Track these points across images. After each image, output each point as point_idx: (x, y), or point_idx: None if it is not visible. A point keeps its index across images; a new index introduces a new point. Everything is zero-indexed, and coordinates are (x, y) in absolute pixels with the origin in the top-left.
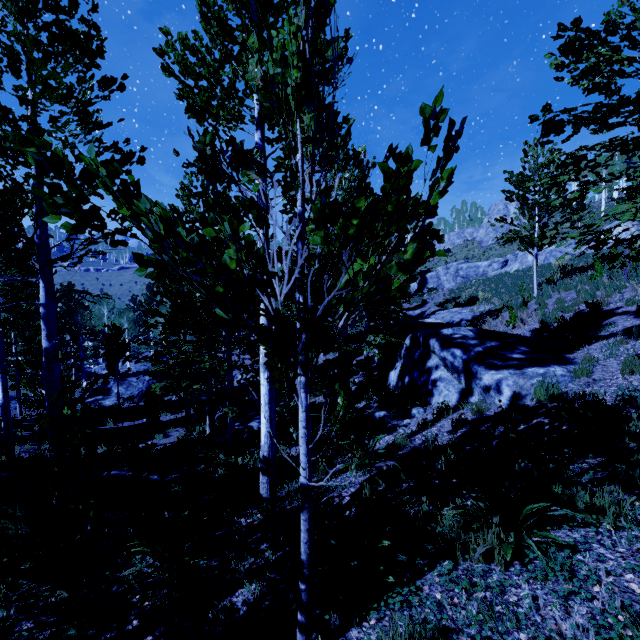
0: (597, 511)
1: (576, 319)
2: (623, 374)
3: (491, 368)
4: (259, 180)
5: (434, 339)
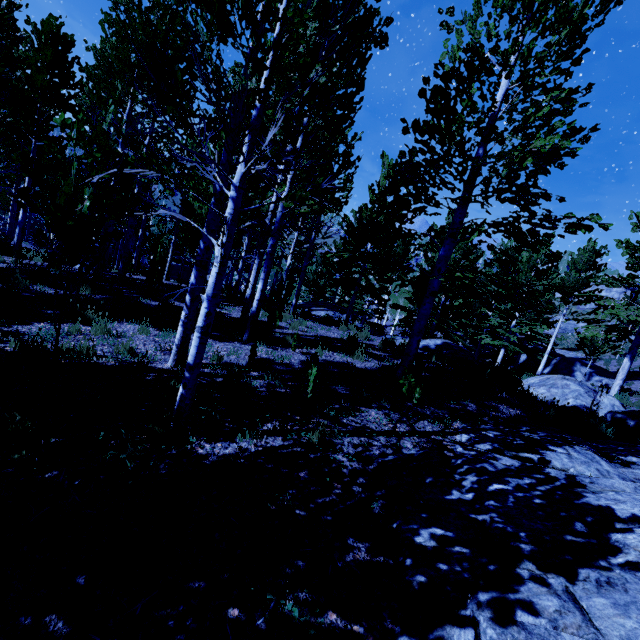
0: (624, 395)
1: (633, 372)
2: (639, 387)
3: (599, 376)
4: (565, 311)
5: (578, 362)
